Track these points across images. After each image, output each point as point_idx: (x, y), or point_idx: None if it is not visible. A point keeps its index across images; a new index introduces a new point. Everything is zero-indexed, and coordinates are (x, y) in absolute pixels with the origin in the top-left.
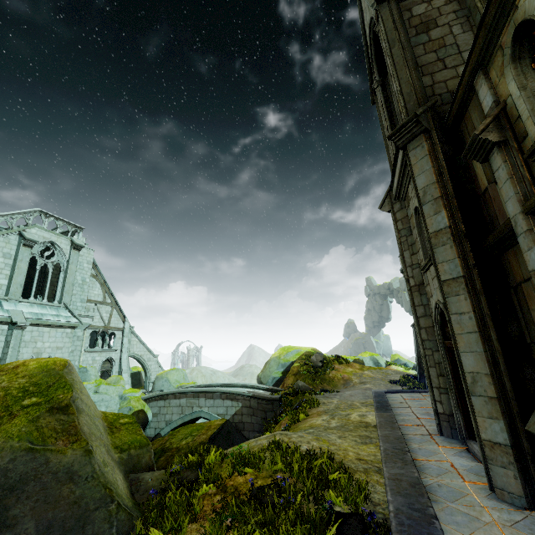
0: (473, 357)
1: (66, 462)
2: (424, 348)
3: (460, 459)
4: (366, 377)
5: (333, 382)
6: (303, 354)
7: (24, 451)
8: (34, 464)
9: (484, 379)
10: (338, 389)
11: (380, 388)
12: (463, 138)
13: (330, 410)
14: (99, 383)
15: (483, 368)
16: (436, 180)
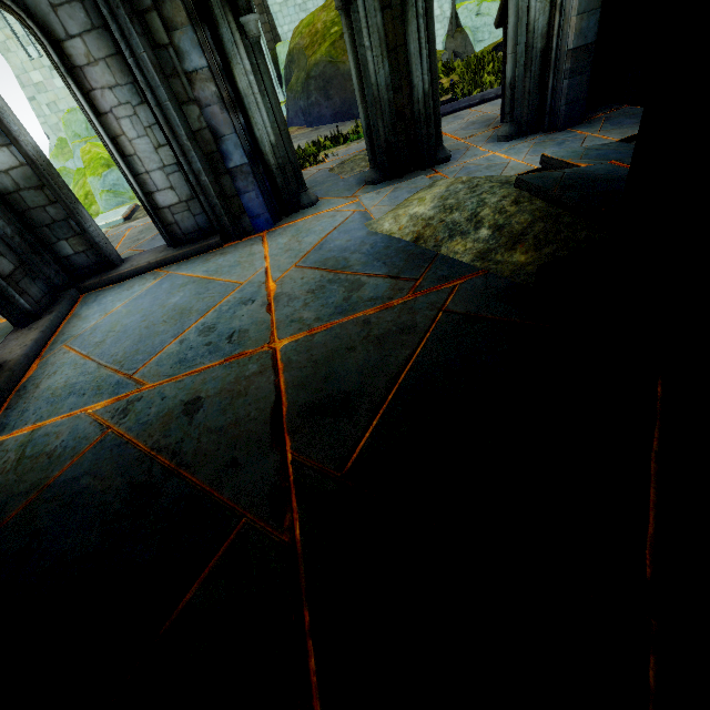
0: None
1: (347, 70)
2: None
3: None
4: None
5: None
6: None
7: (328, 63)
8: (333, 70)
9: None
10: None
11: None
12: None
13: None
14: (481, 1)
15: None
16: None
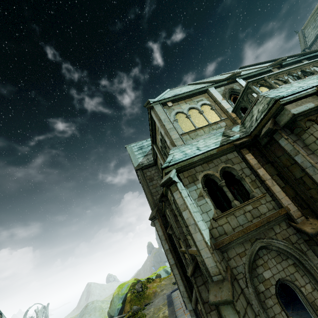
0: (181, 286)
1: None
2: (175, 278)
3: (189, 317)
4: (163, 286)
5: (149, 297)
6: (131, 285)
7: None
8: None
9: (185, 292)
10: (152, 300)
11: (169, 290)
12: (167, 218)
13: (151, 316)
14: None
15: (184, 289)
16: (163, 234)
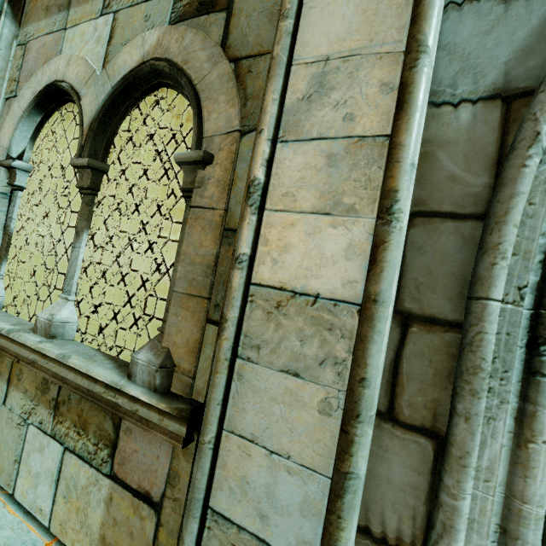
0: None
1: None
2: None
3: None
4: None
5: None
6: None
7: None
8: None
9: None
10: None
11: None
12: None
13: None
14: None
15: None
16: None
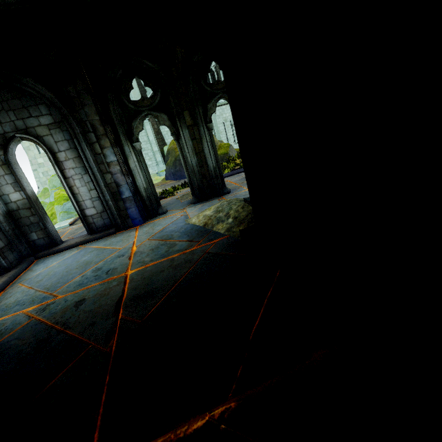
0: None
1: None
2: None
3: None
4: None
5: None
6: None
7: None
8: None
9: None
10: None
11: None
12: None
13: None
14: None
15: None
16: None
